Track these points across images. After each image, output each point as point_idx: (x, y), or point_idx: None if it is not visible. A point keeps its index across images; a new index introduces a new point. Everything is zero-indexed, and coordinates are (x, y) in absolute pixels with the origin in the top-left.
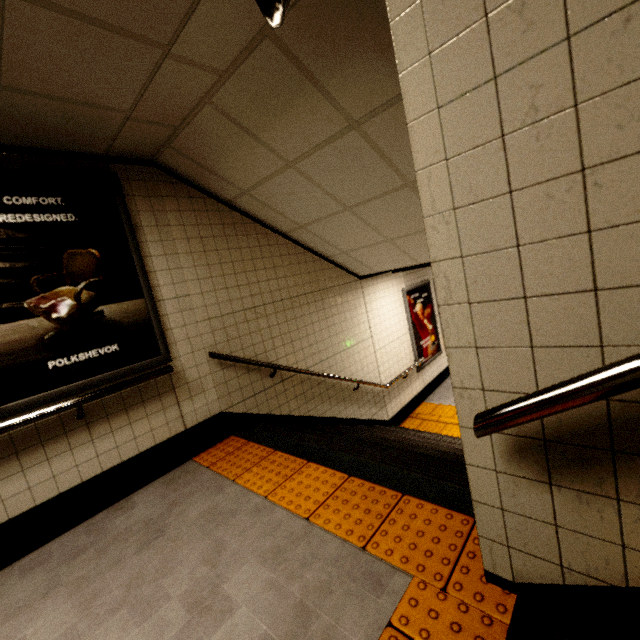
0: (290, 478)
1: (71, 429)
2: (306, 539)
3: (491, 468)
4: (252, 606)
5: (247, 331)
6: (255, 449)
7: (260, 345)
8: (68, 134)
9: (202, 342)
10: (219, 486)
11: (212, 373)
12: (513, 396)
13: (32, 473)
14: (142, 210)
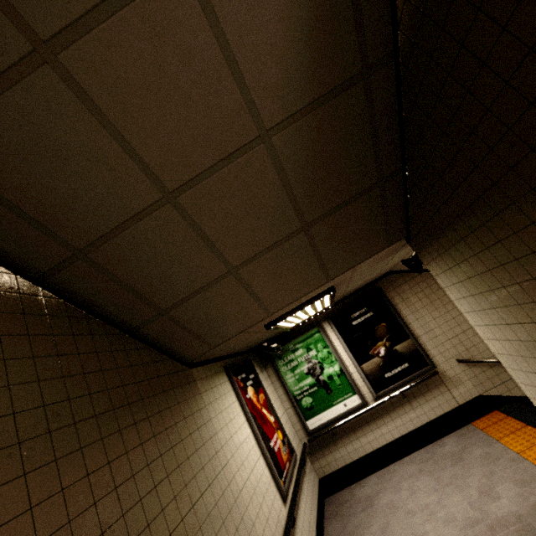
0: (535, 445)
1: (402, 403)
2: None
3: None
4: (509, 499)
5: (478, 341)
6: (512, 422)
7: None
8: (360, 286)
9: (449, 354)
10: (489, 442)
11: (463, 371)
12: None
13: (395, 421)
14: (394, 296)
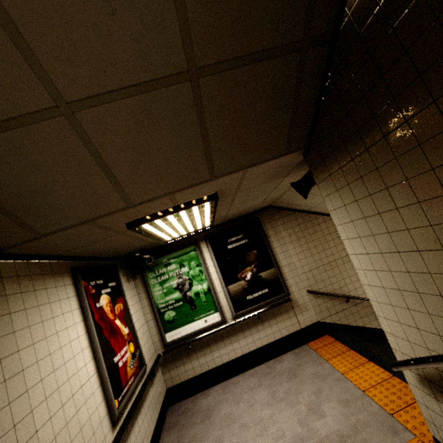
0: (357, 367)
1: (256, 323)
2: (361, 400)
3: (415, 386)
4: (333, 418)
5: (326, 276)
6: (339, 346)
7: (336, 284)
8: (242, 213)
9: (303, 285)
10: (319, 362)
11: (310, 300)
12: (410, 358)
13: (247, 339)
14: (269, 229)
